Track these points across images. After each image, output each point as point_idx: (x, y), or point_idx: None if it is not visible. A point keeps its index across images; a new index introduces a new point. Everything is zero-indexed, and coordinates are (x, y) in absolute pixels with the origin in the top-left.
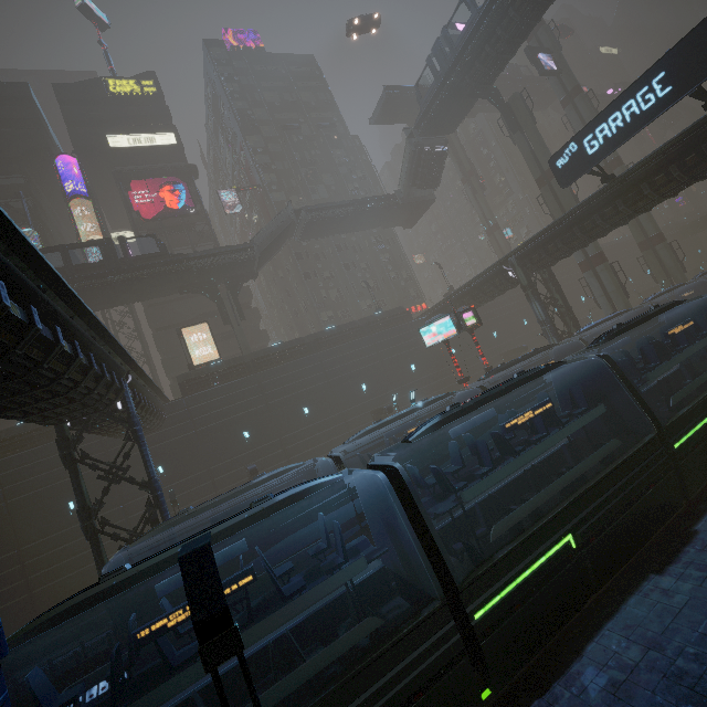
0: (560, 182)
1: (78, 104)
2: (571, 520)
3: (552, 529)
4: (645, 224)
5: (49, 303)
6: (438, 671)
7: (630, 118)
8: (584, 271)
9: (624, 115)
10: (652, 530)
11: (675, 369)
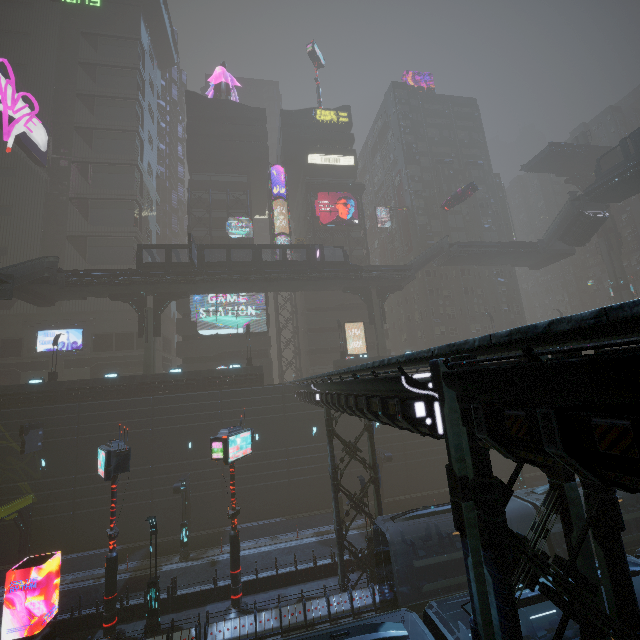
0: None
1: (293, 126)
2: None
3: None
4: None
5: None
6: None
7: None
8: None
9: None
10: None
11: None
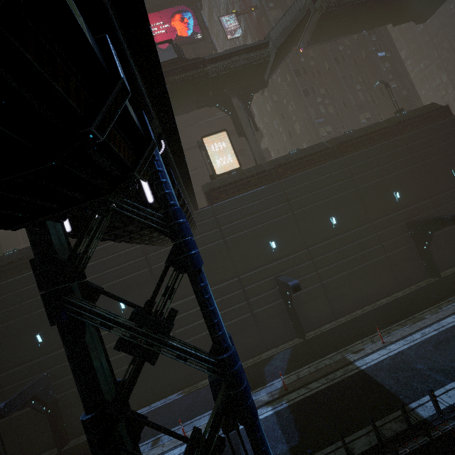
0: None
1: None
2: None
3: None
4: None
5: None
6: None
7: None
8: None
9: None
10: None
11: None
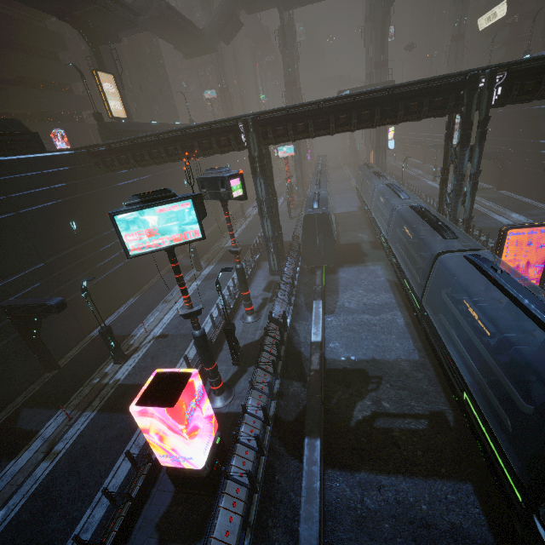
0: None
1: None
2: None
3: None
4: None
5: None
6: None
7: None
8: None
9: None
10: None
11: (357, 184)
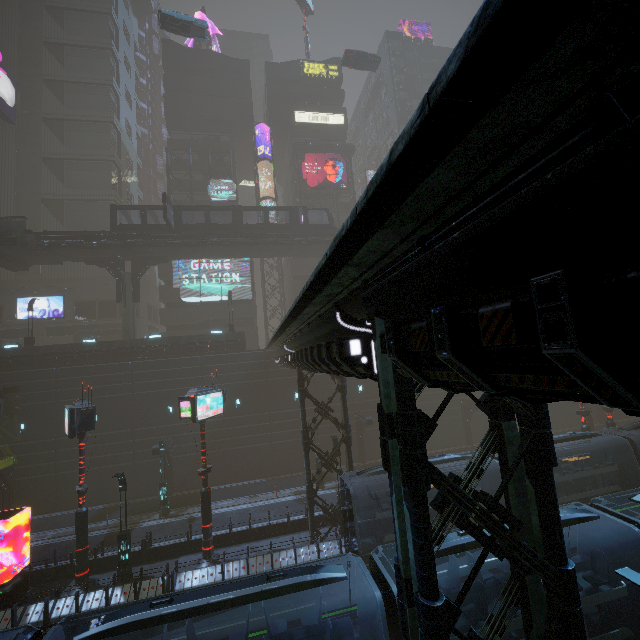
0: None
1: (279, 81)
2: None
3: None
4: None
5: None
6: None
7: None
8: None
9: None
10: None
11: None
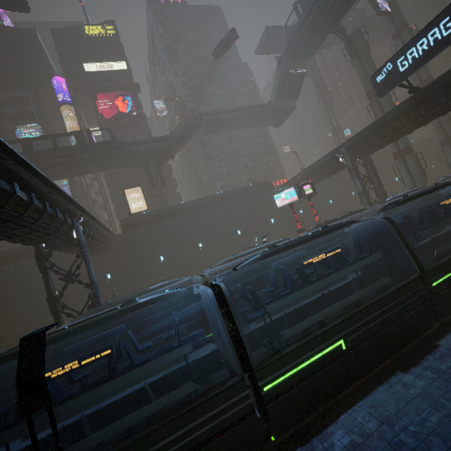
0: (378, 93)
1: (66, 42)
2: (344, 330)
3: (329, 335)
4: (446, 126)
5: (7, 167)
6: (233, 421)
7: (433, 43)
8: (396, 159)
9: (429, 40)
10: (407, 341)
11: (448, 230)
